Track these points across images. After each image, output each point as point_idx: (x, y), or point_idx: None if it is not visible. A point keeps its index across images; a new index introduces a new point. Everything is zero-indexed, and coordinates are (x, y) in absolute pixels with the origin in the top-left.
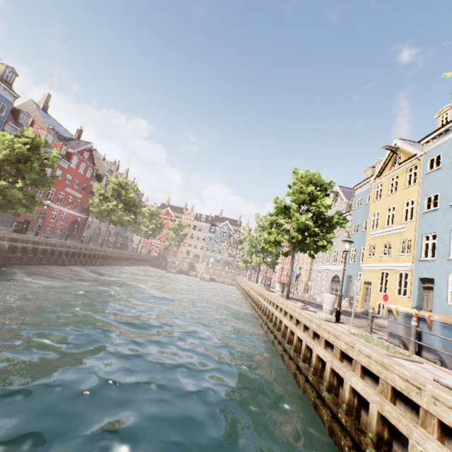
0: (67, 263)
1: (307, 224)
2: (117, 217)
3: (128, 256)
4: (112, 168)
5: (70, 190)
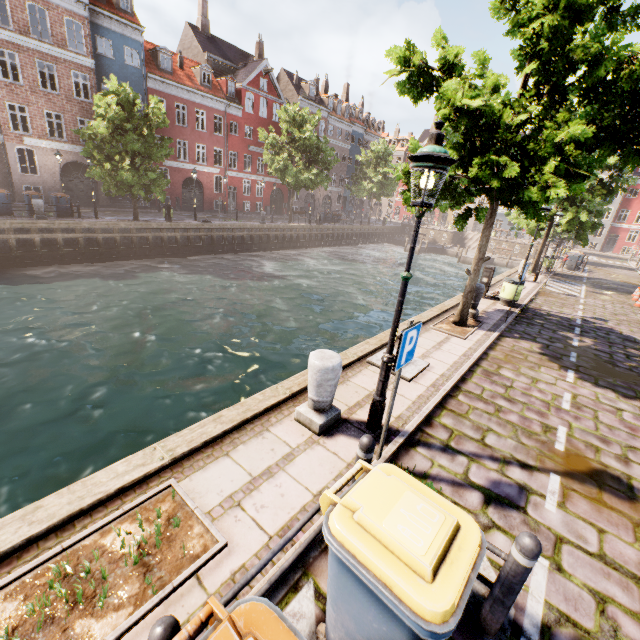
0: (237, 250)
1: (482, 109)
2: (291, 177)
3: (338, 231)
4: (311, 93)
5: (255, 148)
